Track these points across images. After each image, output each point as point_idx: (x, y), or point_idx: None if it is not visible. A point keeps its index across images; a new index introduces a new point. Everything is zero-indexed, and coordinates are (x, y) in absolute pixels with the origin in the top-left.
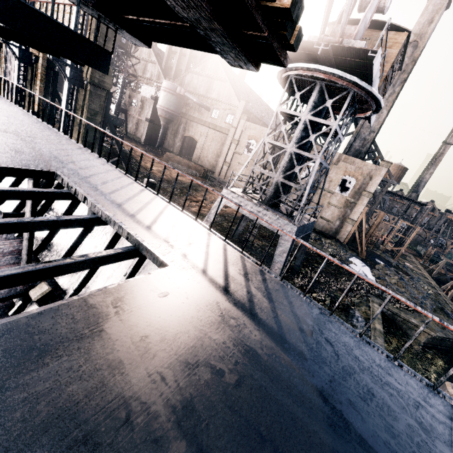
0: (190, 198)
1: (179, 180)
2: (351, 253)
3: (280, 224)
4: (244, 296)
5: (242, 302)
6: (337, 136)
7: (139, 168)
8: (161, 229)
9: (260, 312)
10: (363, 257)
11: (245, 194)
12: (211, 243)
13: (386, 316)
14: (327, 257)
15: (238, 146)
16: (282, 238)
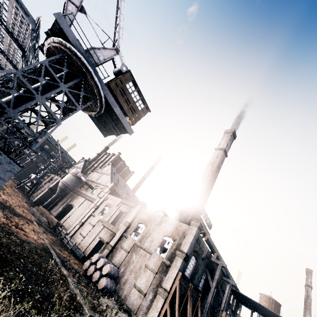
0: None
1: (14, 209)
2: None
3: None
4: None
5: None
6: (58, 84)
7: None
8: None
9: None
10: None
11: None
12: None
13: None
14: None
15: (96, 210)
16: None
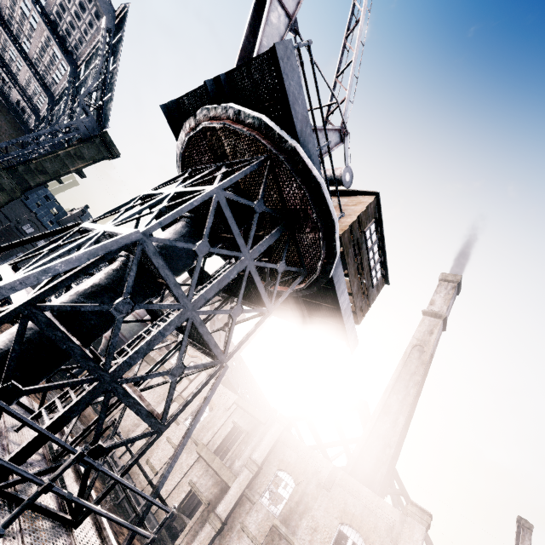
0: None
1: None
2: None
3: None
4: None
5: None
6: (237, 254)
7: None
8: None
9: None
10: None
11: None
12: None
13: None
14: None
15: None
16: None
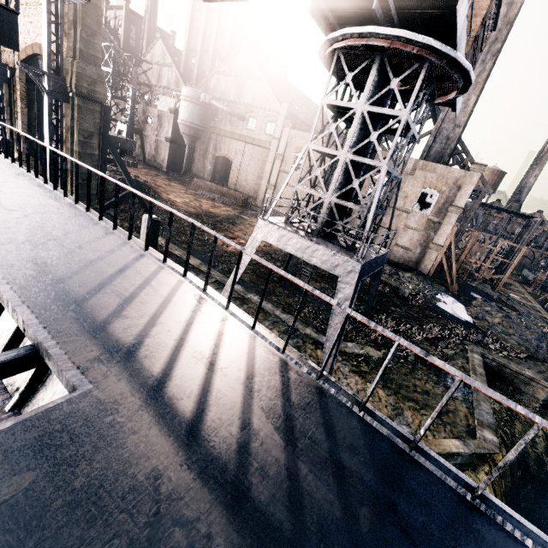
0: (226, 234)
1: (211, 212)
2: (438, 287)
3: (338, 262)
4: (231, 439)
5: (221, 460)
6: (409, 132)
7: (101, 200)
8: (102, 304)
9: (257, 481)
10: (454, 292)
11: (289, 224)
12: (197, 319)
13: (491, 369)
14: (397, 342)
15: (283, 162)
16: (342, 281)
